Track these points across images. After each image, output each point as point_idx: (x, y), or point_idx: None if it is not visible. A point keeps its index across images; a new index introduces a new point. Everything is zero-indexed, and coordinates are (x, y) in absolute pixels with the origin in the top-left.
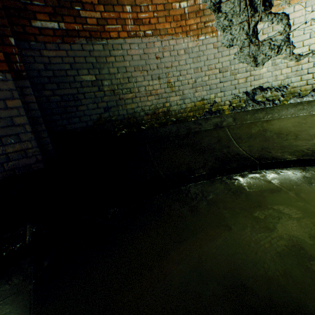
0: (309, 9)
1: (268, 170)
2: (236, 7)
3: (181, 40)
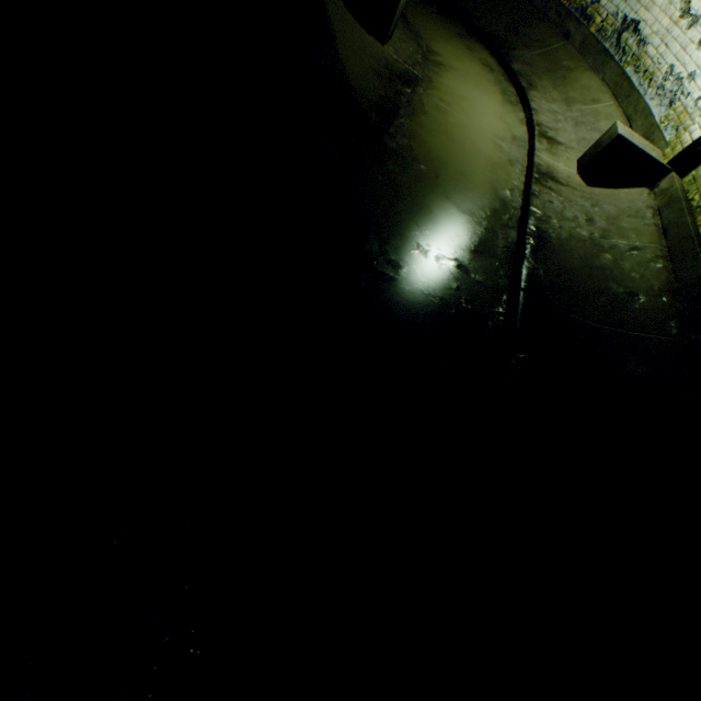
0: None
1: (498, 65)
2: None
3: None
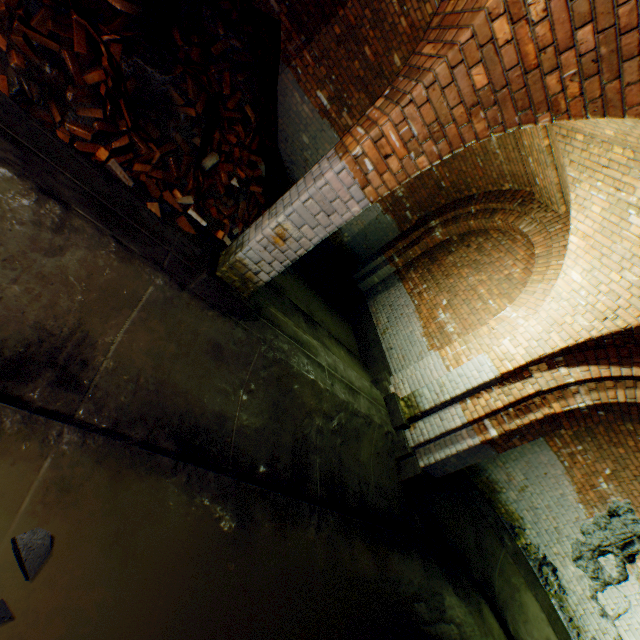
0: (636, 596)
1: (496, 618)
2: (619, 531)
3: (571, 488)
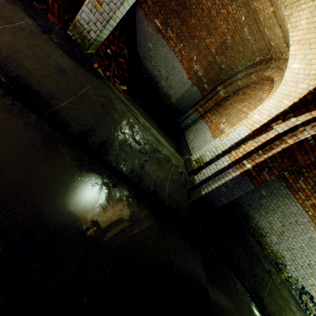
0: None
1: None
2: None
3: None
